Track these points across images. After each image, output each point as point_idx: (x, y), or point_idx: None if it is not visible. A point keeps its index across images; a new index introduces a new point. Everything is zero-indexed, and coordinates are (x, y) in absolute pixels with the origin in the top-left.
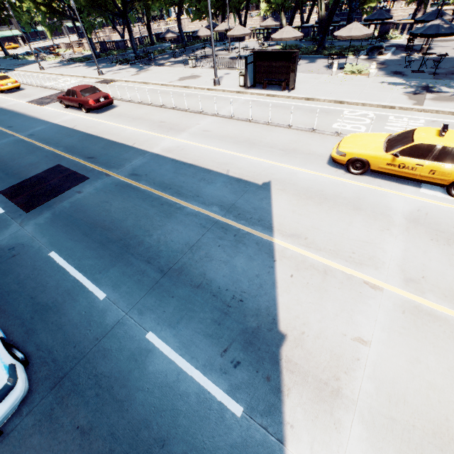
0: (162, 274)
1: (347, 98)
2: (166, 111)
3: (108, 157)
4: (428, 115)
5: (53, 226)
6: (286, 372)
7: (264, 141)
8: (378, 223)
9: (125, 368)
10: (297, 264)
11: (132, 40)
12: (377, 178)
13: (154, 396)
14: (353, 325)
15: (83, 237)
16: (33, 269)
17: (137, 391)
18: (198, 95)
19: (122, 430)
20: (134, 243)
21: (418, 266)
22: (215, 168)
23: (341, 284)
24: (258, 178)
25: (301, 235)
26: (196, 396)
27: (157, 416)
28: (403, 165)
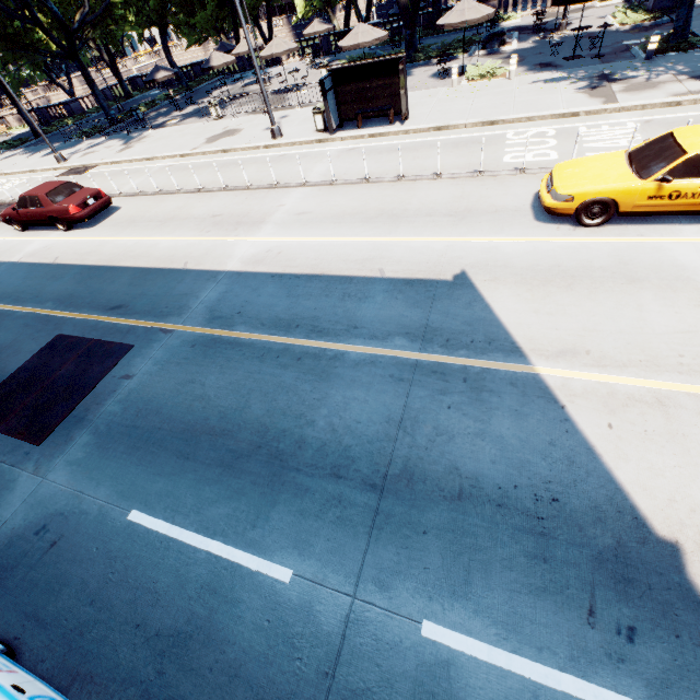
0: (378, 492)
1: (499, 114)
2: (213, 197)
3: (149, 298)
4: (632, 114)
5: (108, 458)
6: None
7: (410, 208)
8: (682, 295)
9: None
10: (605, 403)
11: (97, 94)
12: (629, 224)
13: None
14: None
15: (181, 464)
16: (109, 560)
17: None
18: (253, 159)
19: None
20: (289, 447)
21: None
22: (356, 271)
23: None
24: (440, 270)
25: (576, 349)
26: None
27: None
28: (676, 194)
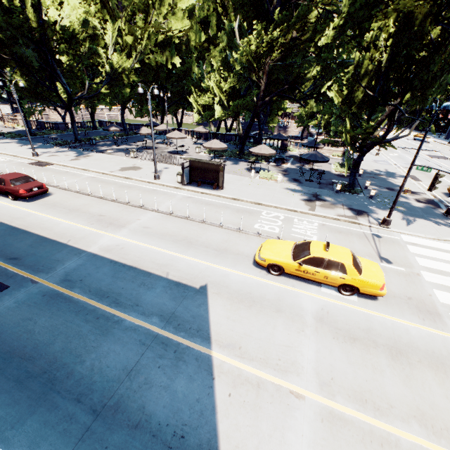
0: (95, 415)
1: (263, 200)
2: (106, 203)
3: (36, 257)
4: (319, 219)
5: None
6: None
7: (200, 240)
8: (295, 324)
9: None
10: (234, 380)
11: (74, 127)
12: (291, 278)
13: None
14: (285, 445)
15: None
16: None
17: None
18: (139, 187)
19: None
20: (62, 375)
21: (327, 367)
22: (155, 270)
23: (272, 398)
24: (196, 281)
25: (235, 345)
26: None
27: None
28: (306, 271)
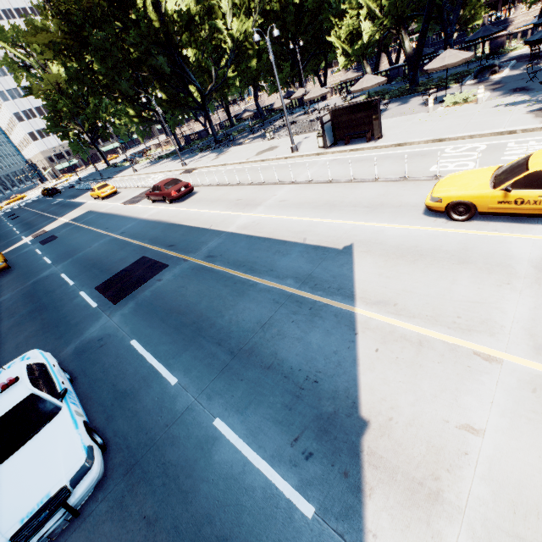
0: (232, 356)
1: (448, 133)
2: (243, 188)
3: (186, 242)
4: None
5: (135, 315)
6: (369, 467)
7: (346, 201)
8: (493, 276)
9: (192, 457)
10: (384, 336)
11: (212, 127)
12: (492, 221)
13: (219, 489)
14: (459, 408)
15: (160, 324)
16: (116, 357)
17: (202, 482)
18: (275, 166)
19: (185, 523)
20: (206, 326)
21: None
22: (291, 238)
23: (442, 357)
24: (338, 242)
25: (389, 302)
26: (262, 491)
27: (220, 511)
28: (520, 200)
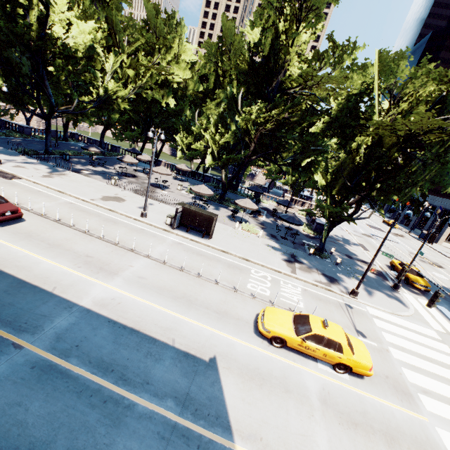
0: None
1: (250, 256)
2: (92, 240)
3: (15, 309)
4: (300, 282)
5: None
6: None
7: (199, 299)
8: (305, 407)
9: None
10: None
11: (48, 138)
12: (291, 351)
13: None
14: None
15: None
16: None
17: None
18: (125, 224)
19: None
20: None
21: None
22: (160, 335)
23: None
24: (204, 351)
25: (256, 435)
26: None
27: None
28: (308, 347)
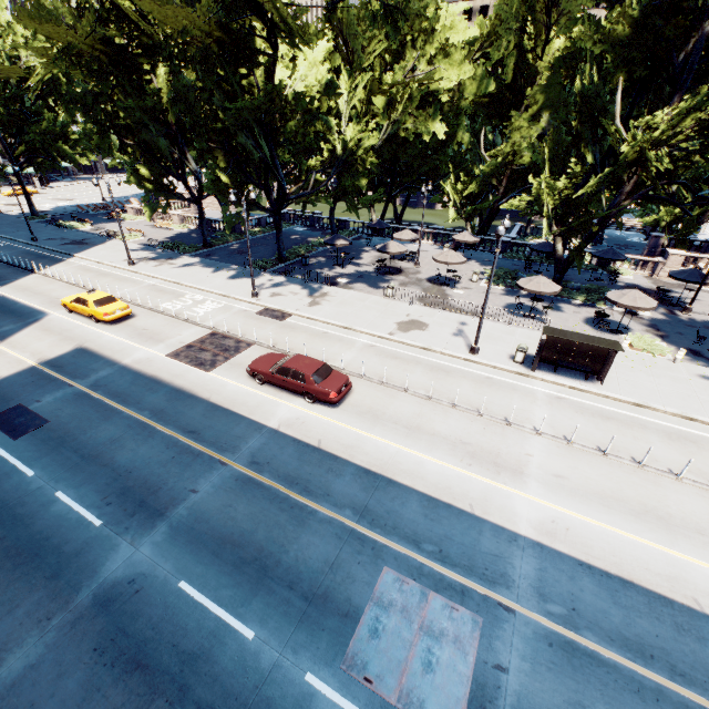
0: None
1: (693, 411)
2: (446, 412)
3: (458, 546)
4: None
5: None
6: None
7: (673, 514)
8: None
9: None
10: None
11: (280, 238)
12: None
13: None
14: None
15: None
16: None
17: None
18: (460, 372)
19: None
20: None
21: None
22: (669, 592)
23: None
24: None
25: None
26: None
27: None
28: None
